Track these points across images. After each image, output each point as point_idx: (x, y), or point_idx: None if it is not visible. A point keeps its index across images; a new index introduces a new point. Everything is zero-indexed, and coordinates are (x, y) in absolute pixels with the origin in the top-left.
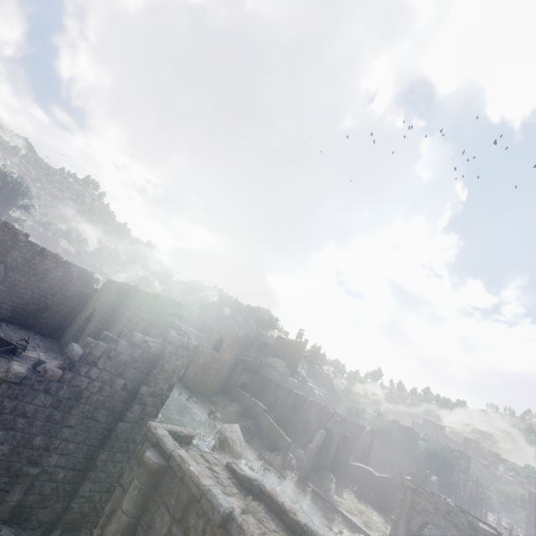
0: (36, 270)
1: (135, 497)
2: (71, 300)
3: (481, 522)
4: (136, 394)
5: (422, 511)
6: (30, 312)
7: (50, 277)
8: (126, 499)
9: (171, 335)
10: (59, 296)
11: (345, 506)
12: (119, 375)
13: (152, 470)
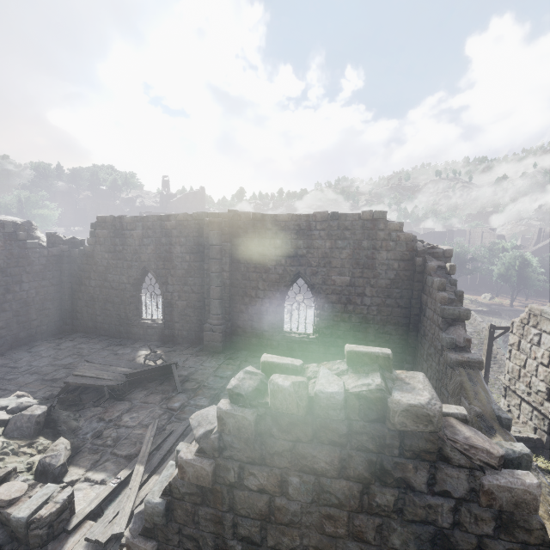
0: None
1: None
2: (47, 274)
3: None
4: None
5: None
6: (9, 325)
7: None
8: None
9: (448, 249)
10: (27, 280)
11: None
12: None
13: None
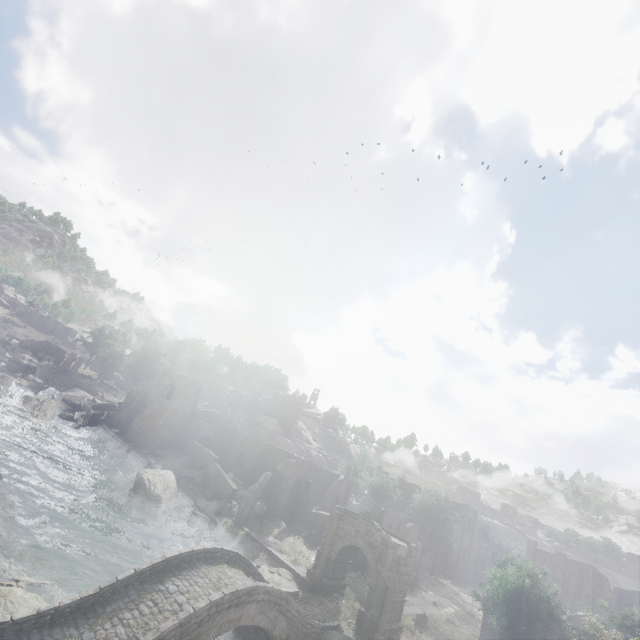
0: None
1: None
2: None
3: (401, 540)
4: None
5: (345, 536)
6: None
7: None
8: None
9: None
10: None
11: (279, 546)
12: None
13: None
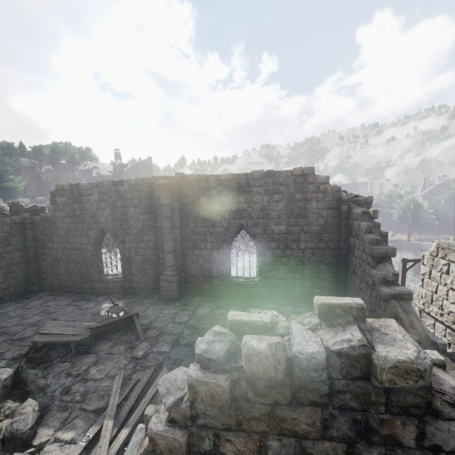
0: None
1: None
2: (11, 240)
3: None
4: None
5: None
6: None
7: None
8: None
9: (369, 197)
10: None
11: None
12: None
13: None
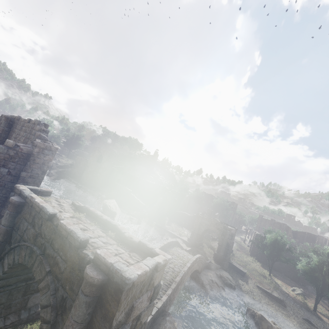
0: None
1: (8, 218)
2: None
3: (229, 226)
4: (19, 177)
5: (205, 225)
6: None
7: None
8: (3, 220)
9: (36, 141)
10: None
11: (171, 229)
12: (2, 166)
13: (15, 204)
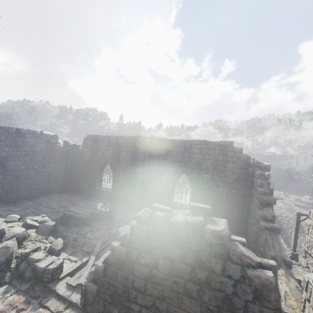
0: (24, 150)
1: None
2: (61, 160)
3: None
4: None
5: None
6: (41, 183)
7: (38, 151)
8: None
9: (268, 165)
10: (52, 162)
11: None
12: None
13: None
